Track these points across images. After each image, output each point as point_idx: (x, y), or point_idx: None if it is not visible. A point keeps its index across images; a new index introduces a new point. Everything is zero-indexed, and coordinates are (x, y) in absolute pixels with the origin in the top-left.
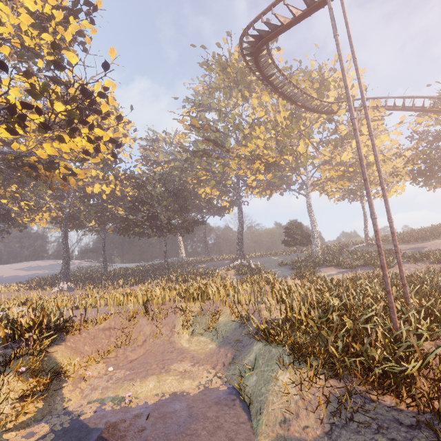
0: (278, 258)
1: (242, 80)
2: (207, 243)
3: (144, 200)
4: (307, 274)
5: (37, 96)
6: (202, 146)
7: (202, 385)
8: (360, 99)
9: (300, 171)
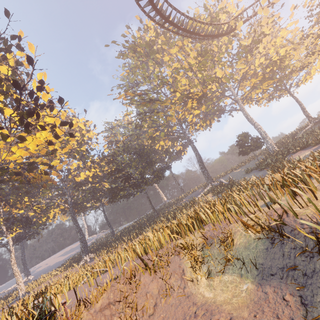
0: (240, 169)
1: (151, 51)
2: (178, 183)
3: (117, 168)
4: (286, 163)
5: None
6: (142, 110)
7: None
8: (250, 6)
9: (224, 96)
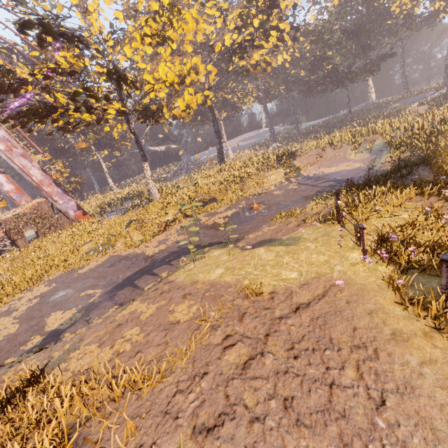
0: None
1: None
2: (405, 75)
3: (322, 55)
4: None
5: (246, 26)
6: None
7: (356, 167)
8: None
9: None
